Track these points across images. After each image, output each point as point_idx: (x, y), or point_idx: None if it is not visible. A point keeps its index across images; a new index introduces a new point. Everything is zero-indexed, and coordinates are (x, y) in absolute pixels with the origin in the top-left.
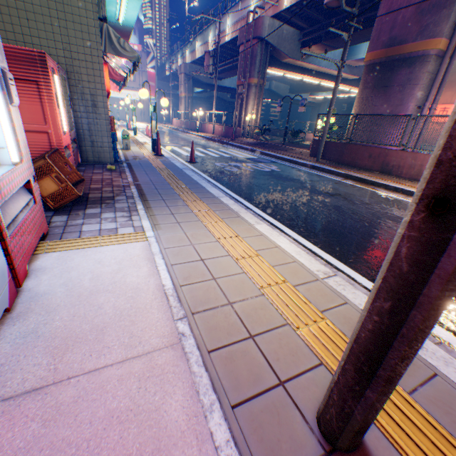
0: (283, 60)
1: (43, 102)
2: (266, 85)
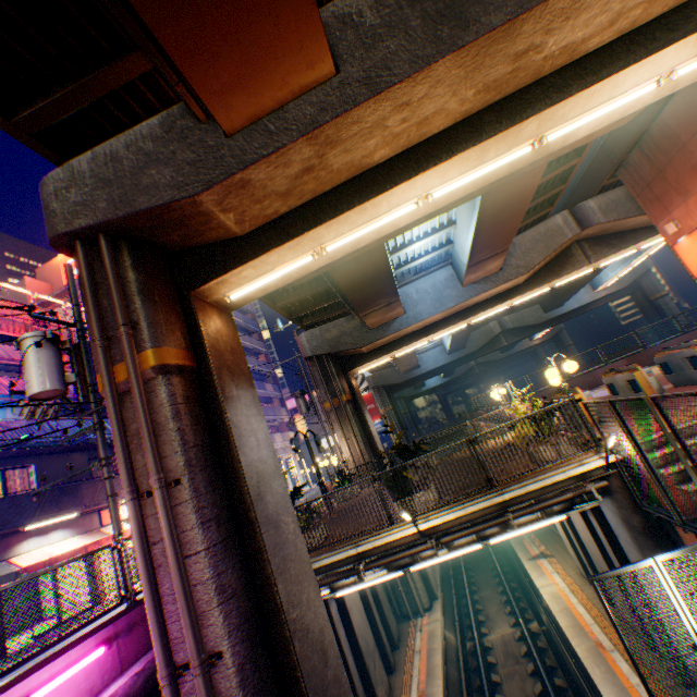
0: (361, 350)
1: None
2: (492, 329)
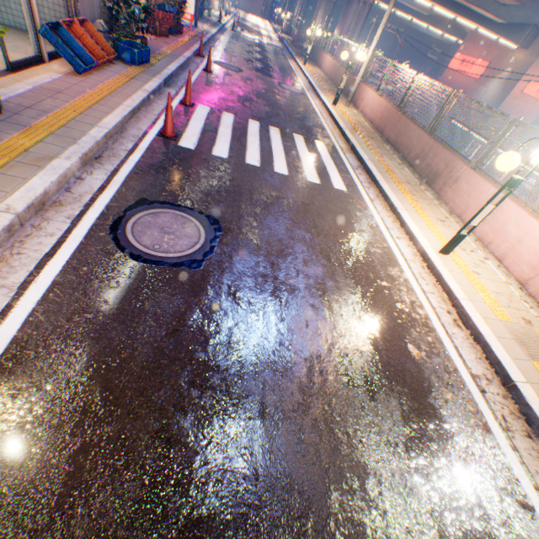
0: None
1: None
2: None
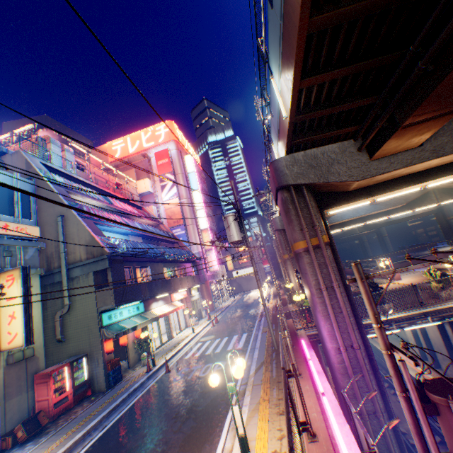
0: None
1: (49, 387)
2: None
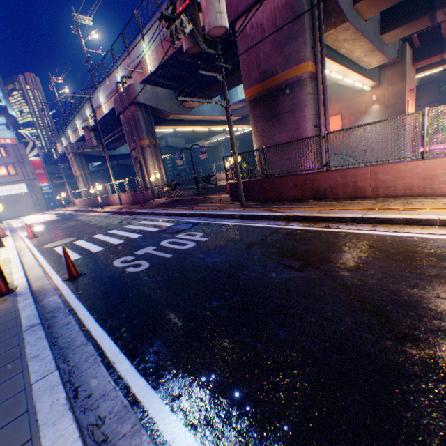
0: (169, 117)
1: None
2: (162, 142)
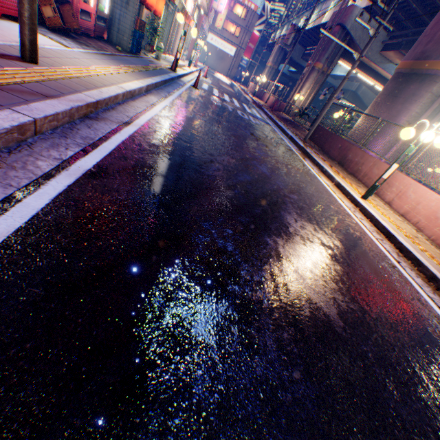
0: None
1: None
2: (353, 86)
